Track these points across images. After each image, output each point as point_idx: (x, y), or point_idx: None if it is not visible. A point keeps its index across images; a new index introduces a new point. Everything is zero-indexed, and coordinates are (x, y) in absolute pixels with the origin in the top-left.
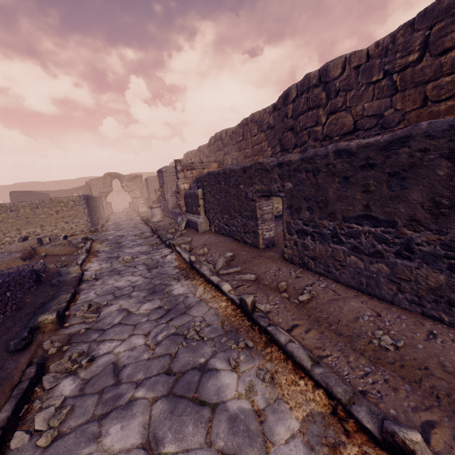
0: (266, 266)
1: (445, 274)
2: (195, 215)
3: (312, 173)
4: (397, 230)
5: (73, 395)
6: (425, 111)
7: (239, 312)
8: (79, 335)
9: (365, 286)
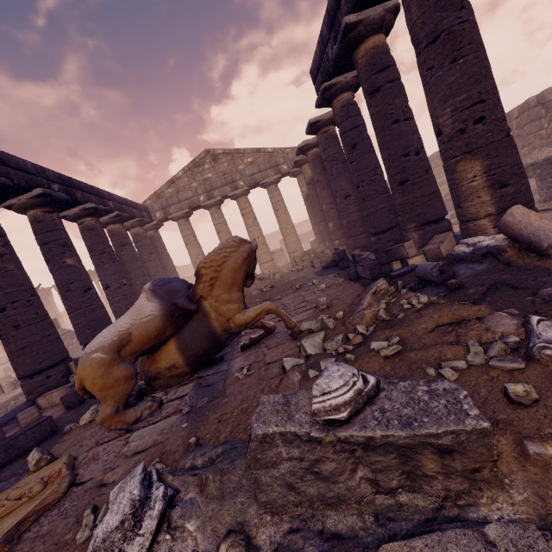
0: None
1: None
2: None
3: (550, 164)
4: None
5: None
6: None
7: None
8: None
9: None
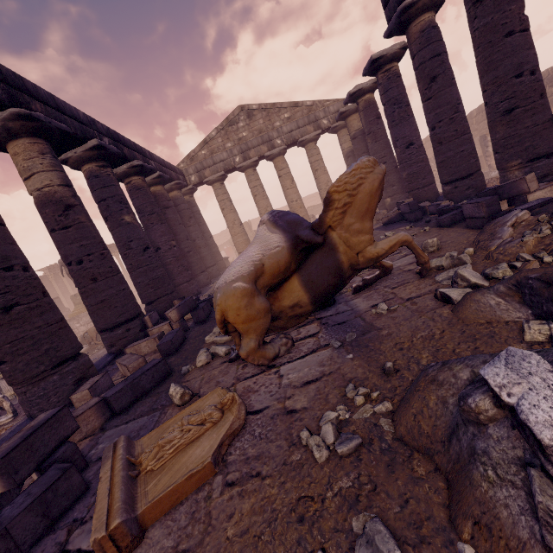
0: None
1: None
2: None
3: None
4: None
5: None
6: None
7: None
8: None
9: None
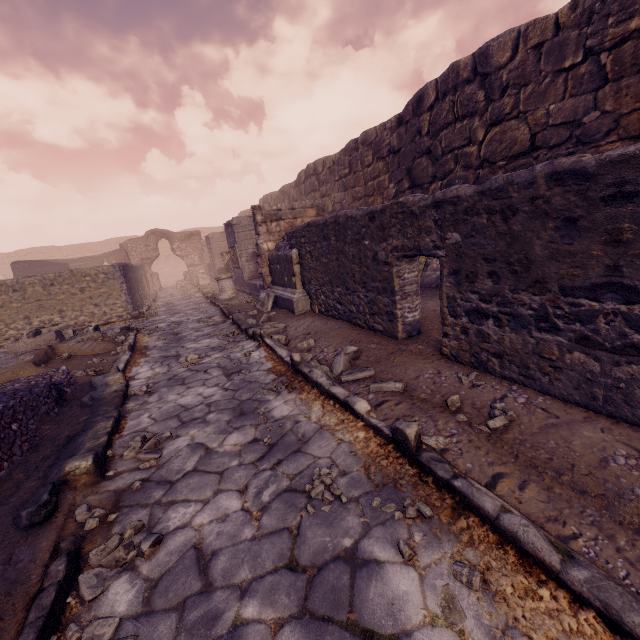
0: (416, 367)
1: None
2: (288, 289)
3: (501, 216)
4: None
5: (133, 614)
6: None
7: (393, 450)
8: (132, 493)
9: (602, 403)
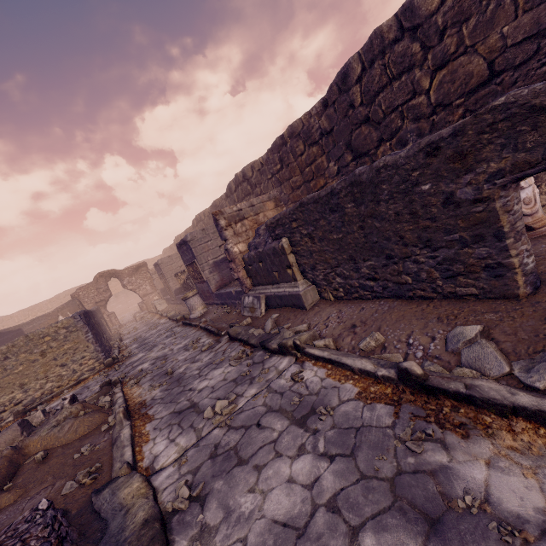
0: None
1: None
2: (282, 284)
3: None
4: None
5: None
6: None
7: None
8: None
9: None
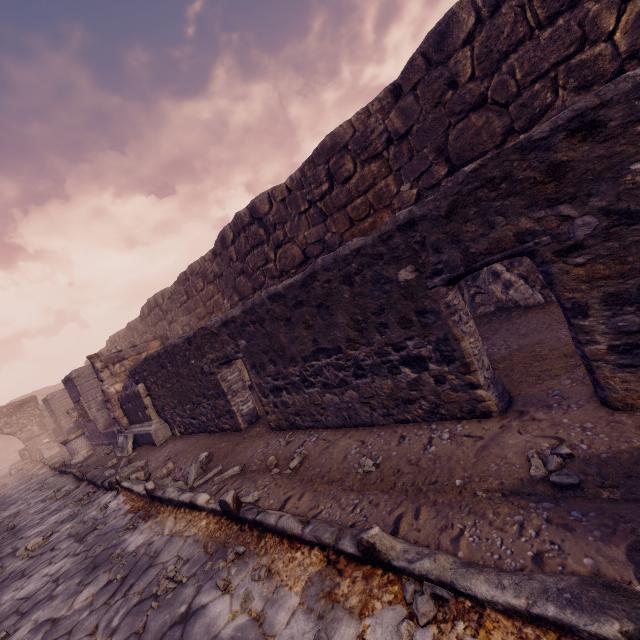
0: (253, 447)
1: (390, 378)
2: (145, 423)
3: (259, 324)
4: (344, 354)
5: None
6: (356, 230)
7: (225, 520)
8: None
9: (349, 420)
